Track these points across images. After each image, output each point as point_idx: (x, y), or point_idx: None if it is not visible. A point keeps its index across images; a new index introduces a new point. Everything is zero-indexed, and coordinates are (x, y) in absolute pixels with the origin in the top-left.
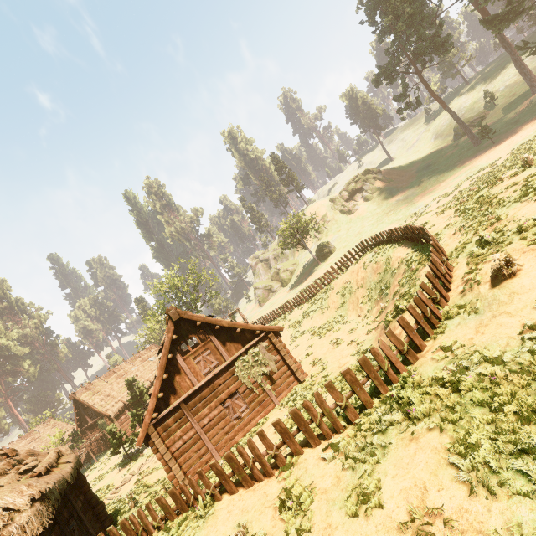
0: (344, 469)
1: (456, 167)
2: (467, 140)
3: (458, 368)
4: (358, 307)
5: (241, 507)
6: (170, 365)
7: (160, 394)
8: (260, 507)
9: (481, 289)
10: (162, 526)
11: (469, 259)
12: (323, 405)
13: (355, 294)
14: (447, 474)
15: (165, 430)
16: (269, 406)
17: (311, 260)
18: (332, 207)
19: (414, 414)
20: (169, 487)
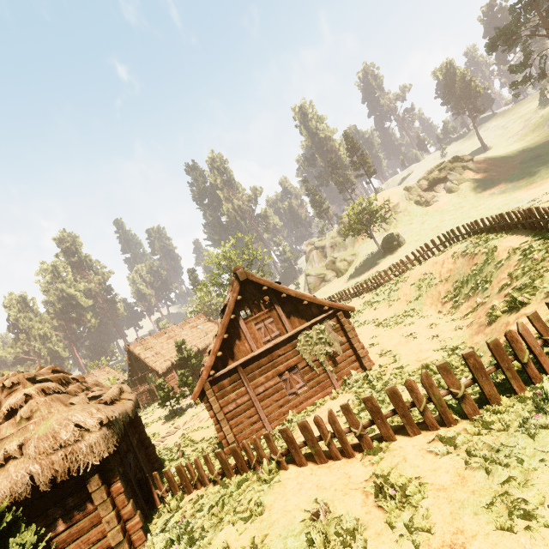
0: (470, 468)
1: None
2: None
3: None
4: (439, 302)
5: (315, 482)
6: (231, 326)
7: (219, 352)
8: (343, 488)
9: None
10: (219, 481)
11: None
12: (432, 389)
13: (436, 287)
14: None
15: (220, 389)
16: (328, 388)
17: (374, 252)
18: (407, 196)
19: None
20: (216, 447)
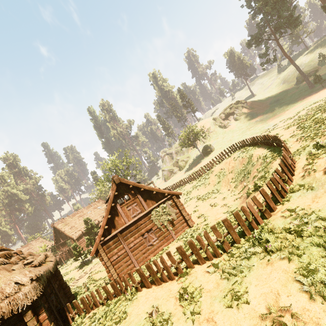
0: (222, 279)
1: (296, 102)
2: (305, 84)
3: (300, 222)
4: (228, 185)
5: (154, 296)
6: (112, 210)
7: (106, 226)
8: (166, 297)
9: (316, 174)
10: (105, 303)
11: (307, 156)
12: (209, 239)
13: (227, 176)
14: (294, 286)
15: (107, 248)
16: (170, 240)
17: (199, 155)
18: (214, 123)
19: (270, 249)
20: (108, 282)
